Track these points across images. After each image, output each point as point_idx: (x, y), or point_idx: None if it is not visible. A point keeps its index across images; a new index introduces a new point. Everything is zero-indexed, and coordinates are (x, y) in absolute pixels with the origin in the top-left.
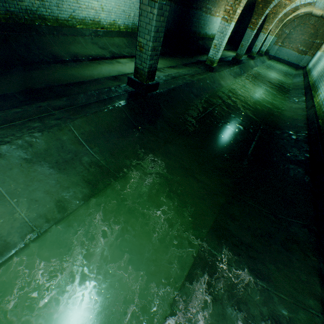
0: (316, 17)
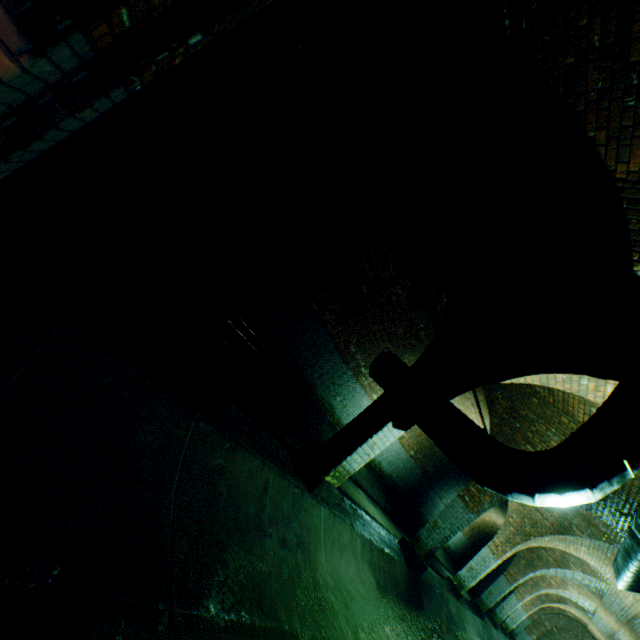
0: (594, 639)
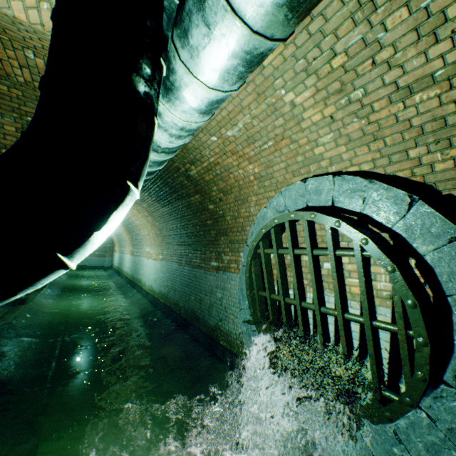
0: None
